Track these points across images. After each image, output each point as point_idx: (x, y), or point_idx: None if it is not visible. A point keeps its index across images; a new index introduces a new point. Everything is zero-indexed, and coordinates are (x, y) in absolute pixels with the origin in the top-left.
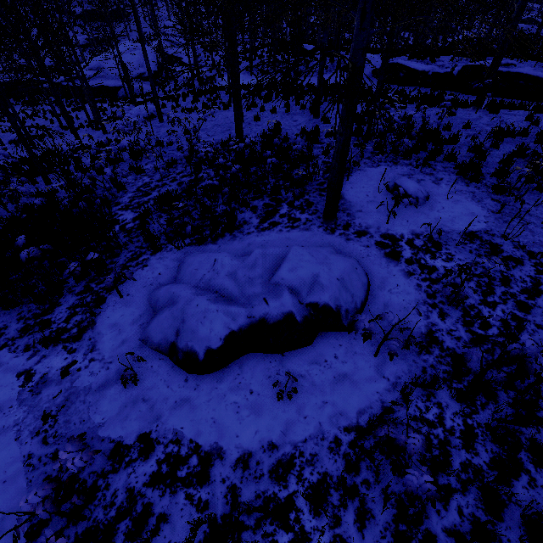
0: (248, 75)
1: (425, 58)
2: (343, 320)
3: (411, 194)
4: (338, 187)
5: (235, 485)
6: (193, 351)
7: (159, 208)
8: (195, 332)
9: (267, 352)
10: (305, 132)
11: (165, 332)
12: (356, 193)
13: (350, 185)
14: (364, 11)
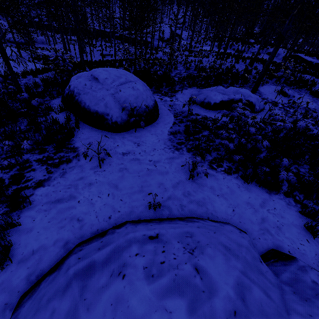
0: (216, 48)
1: (314, 56)
2: (255, 109)
3: (287, 93)
4: (261, 79)
5: (222, 123)
6: (210, 102)
7: (187, 78)
8: (212, 98)
9: (229, 111)
10: (246, 70)
11: (200, 98)
12: (264, 90)
13: (262, 88)
14: (290, 19)
